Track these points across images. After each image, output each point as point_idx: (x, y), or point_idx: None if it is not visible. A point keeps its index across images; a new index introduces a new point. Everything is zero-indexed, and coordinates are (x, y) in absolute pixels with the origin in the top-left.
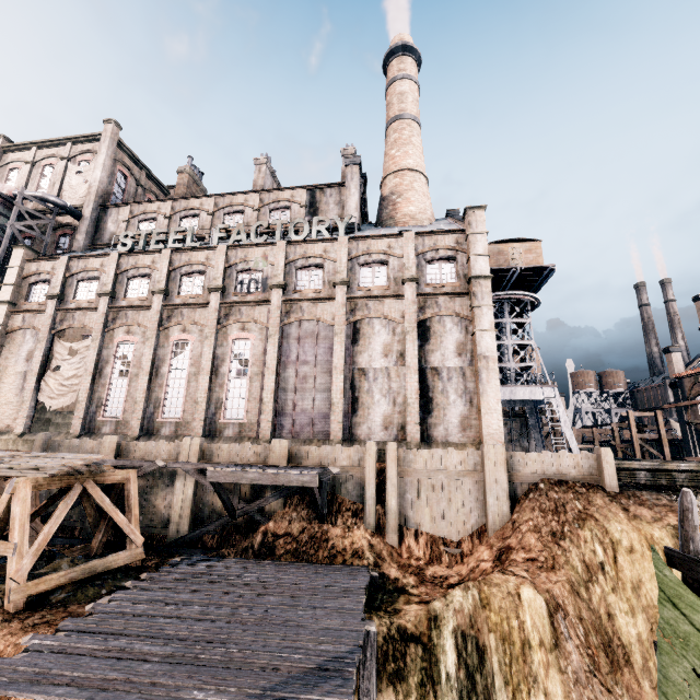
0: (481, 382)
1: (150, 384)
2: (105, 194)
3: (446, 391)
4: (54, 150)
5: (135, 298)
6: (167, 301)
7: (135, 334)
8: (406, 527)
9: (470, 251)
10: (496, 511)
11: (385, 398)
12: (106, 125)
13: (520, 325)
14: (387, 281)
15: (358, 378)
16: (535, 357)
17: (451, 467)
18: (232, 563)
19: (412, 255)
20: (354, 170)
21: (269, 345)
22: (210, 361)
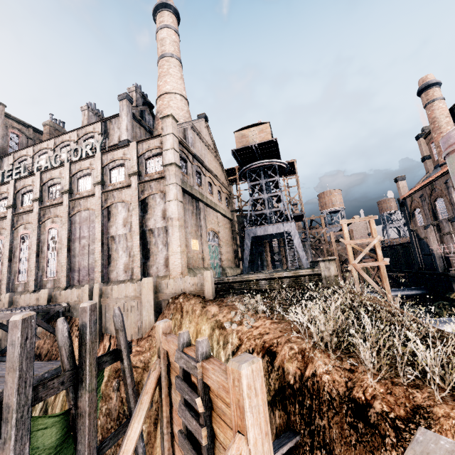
0: (169, 235)
1: (11, 263)
2: (3, 149)
3: (157, 243)
4: None
5: (1, 212)
6: (16, 211)
7: (3, 234)
8: (106, 334)
9: (163, 147)
10: (147, 319)
11: (125, 253)
12: None
13: (276, 182)
14: (124, 177)
15: (110, 243)
16: (282, 203)
17: (128, 295)
18: None
19: (135, 157)
20: (124, 103)
21: (63, 230)
22: (36, 245)
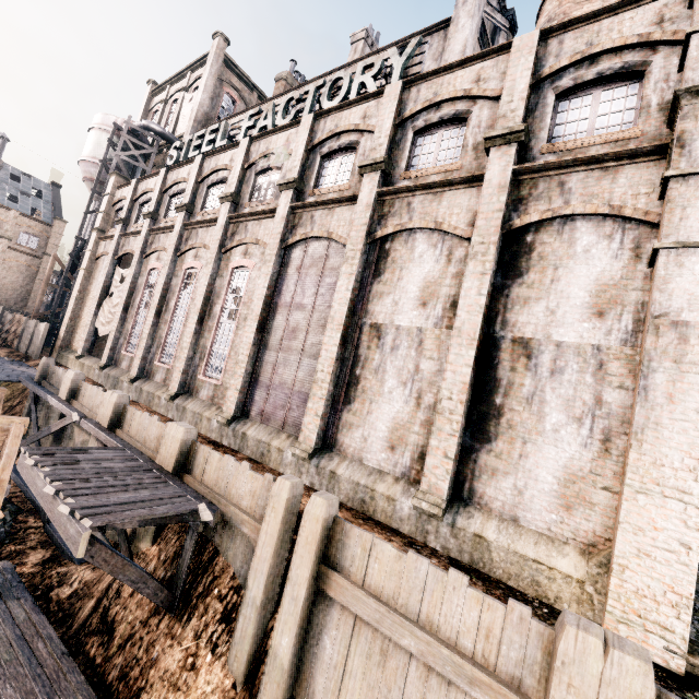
0: (646, 395)
1: (158, 319)
2: (208, 119)
3: (541, 398)
4: (180, 84)
5: (169, 218)
6: (191, 220)
7: (161, 260)
8: None
9: (696, 17)
10: None
11: (403, 388)
12: (214, 40)
13: None
14: (459, 153)
15: (366, 343)
16: None
17: (443, 631)
18: (1, 619)
19: (523, 82)
20: None
21: (261, 275)
22: (202, 295)
